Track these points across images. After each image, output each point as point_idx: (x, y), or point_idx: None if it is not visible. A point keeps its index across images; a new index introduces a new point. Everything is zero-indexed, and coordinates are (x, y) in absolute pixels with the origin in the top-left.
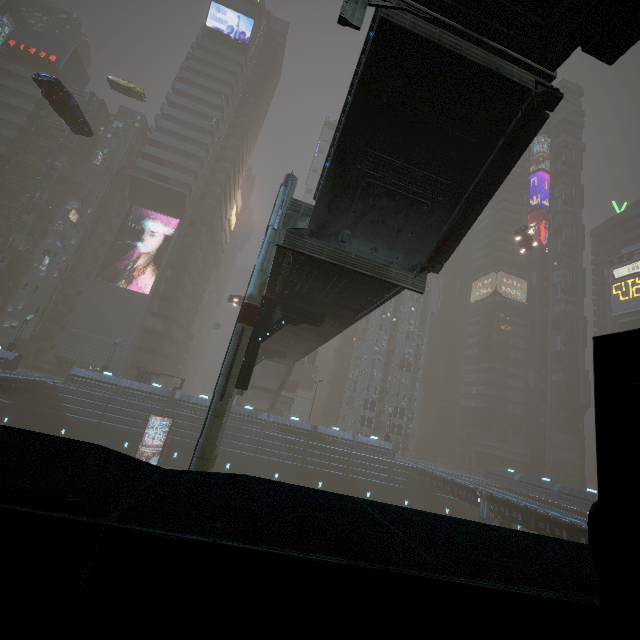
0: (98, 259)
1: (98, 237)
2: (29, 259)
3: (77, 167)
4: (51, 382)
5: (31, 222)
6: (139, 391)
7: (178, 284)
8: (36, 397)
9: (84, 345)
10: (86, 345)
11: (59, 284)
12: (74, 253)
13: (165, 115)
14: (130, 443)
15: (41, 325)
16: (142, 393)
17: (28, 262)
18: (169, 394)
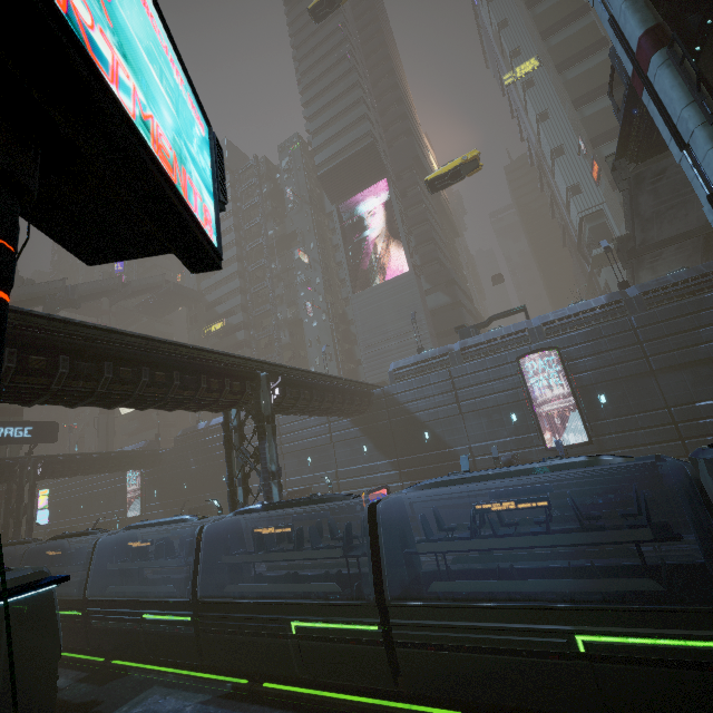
0: (345, 282)
1: (334, 273)
2: (299, 322)
3: (282, 222)
4: (379, 389)
5: (282, 291)
6: (478, 346)
7: (430, 245)
8: (375, 412)
9: (386, 361)
10: (387, 360)
11: (331, 324)
12: (324, 290)
13: (308, 104)
14: (517, 413)
15: (342, 370)
16: (484, 345)
17: (301, 328)
18: (522, 326)
